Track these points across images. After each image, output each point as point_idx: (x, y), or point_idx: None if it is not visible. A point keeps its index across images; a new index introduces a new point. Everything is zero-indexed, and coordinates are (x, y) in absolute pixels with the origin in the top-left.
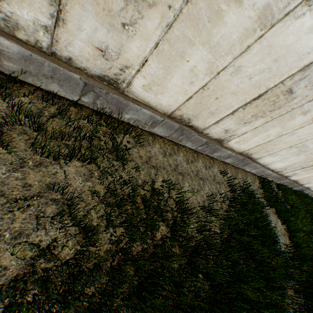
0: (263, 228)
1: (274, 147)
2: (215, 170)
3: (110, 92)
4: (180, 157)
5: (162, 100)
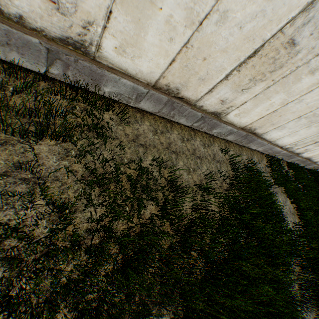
0: (268, 206)
1: (280, 119)
2: (215, 148)
3: (79, 59)
4: (174, 135)
5: (142, 67)
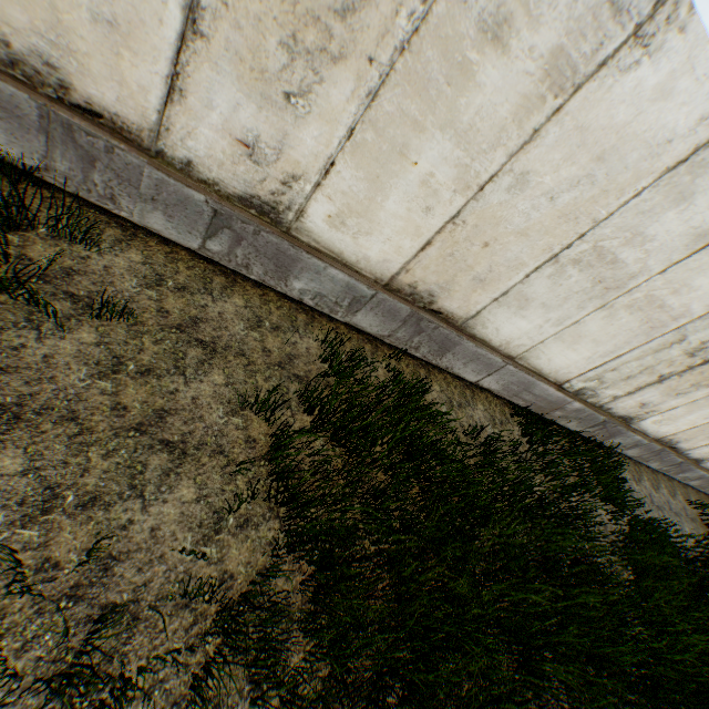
0: None
1: None
2: (679, 498)
3: (618, 425)
4: (645, 483)
5: (661, 429)
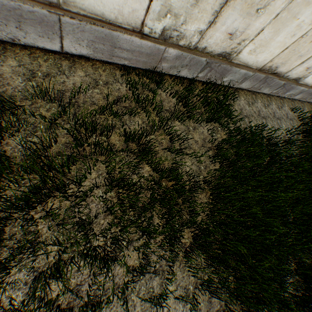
0: None
1: None
2: (285, 108)
3: (222, 64)
4: (259, 104)
5: (259, 58)
